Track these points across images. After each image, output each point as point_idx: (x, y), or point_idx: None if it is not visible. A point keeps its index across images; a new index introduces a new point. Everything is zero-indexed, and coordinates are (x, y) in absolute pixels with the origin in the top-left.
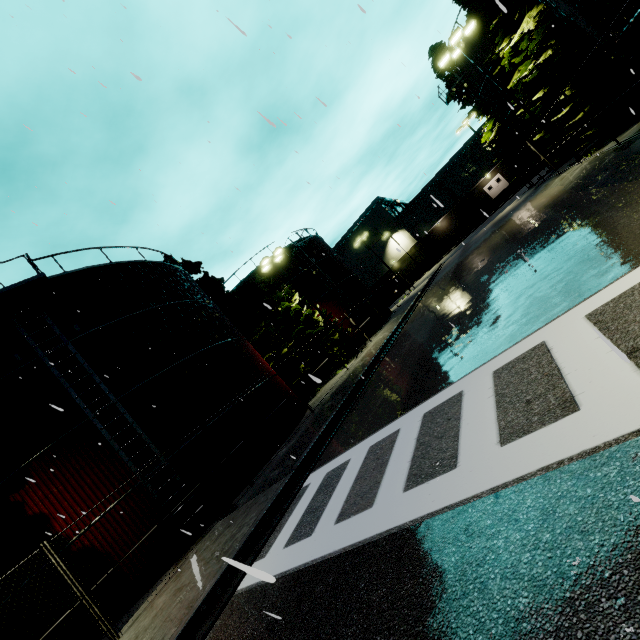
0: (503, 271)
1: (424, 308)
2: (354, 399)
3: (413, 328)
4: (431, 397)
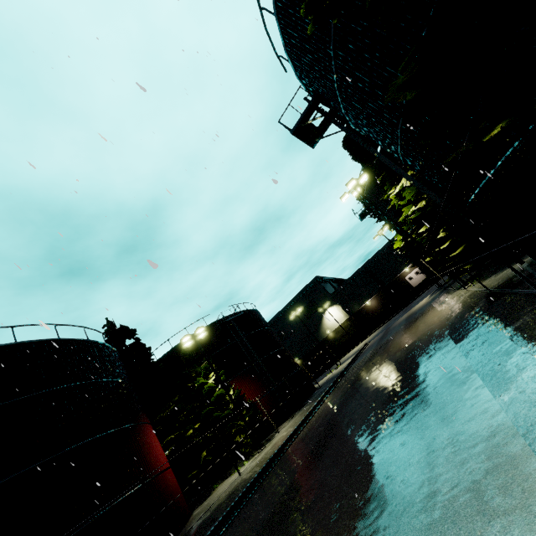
0: (362, 435)
1: (318, 419)
2: None
3: (291, 456)
4: None
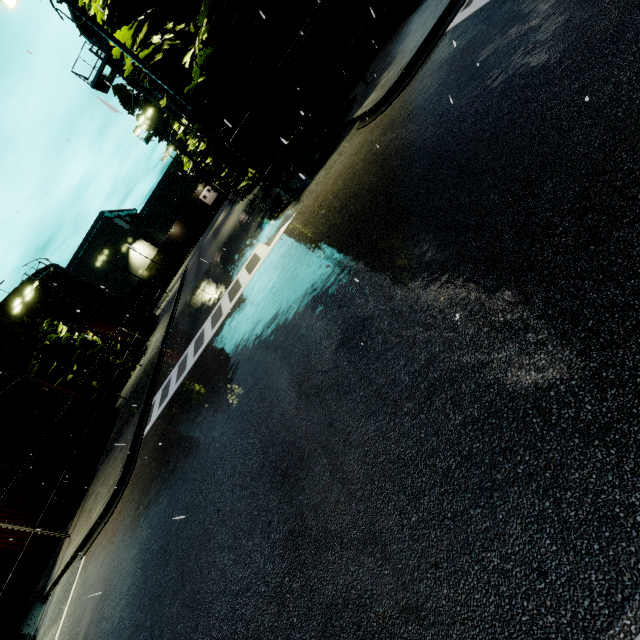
0: (215, 276)
1: (184, 304)
2: (160, 366)
3: (181, 318)
4: (196, 336)
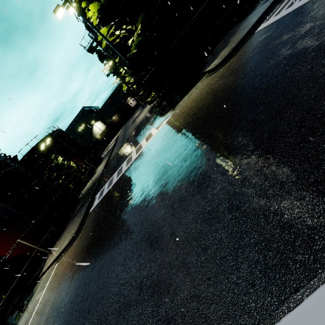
0: (131, 141)
1: (115, 153)
2: (100, 181)
3: (112, 160)
4: (118, 169)
